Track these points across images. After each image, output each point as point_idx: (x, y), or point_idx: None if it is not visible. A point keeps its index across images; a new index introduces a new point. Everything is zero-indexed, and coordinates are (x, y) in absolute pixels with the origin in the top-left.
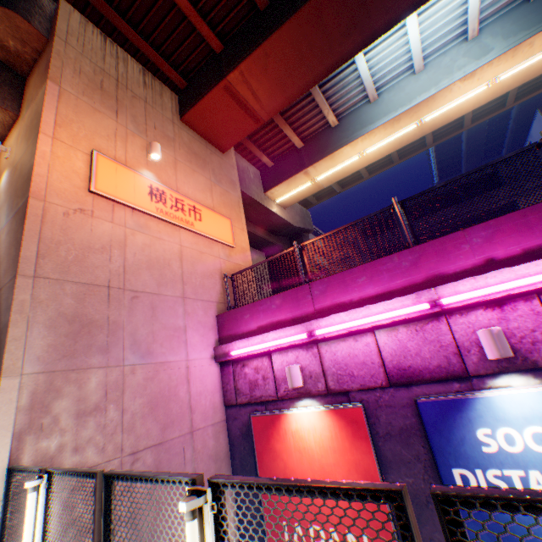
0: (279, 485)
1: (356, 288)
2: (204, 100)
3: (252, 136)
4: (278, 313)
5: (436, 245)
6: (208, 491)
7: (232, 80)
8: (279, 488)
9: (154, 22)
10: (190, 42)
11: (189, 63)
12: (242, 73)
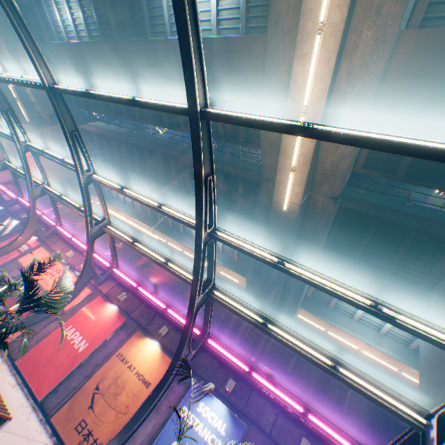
0: None
1: None
2: None
3: None
4: (13, 188)
5: None
6: None
7: None
8: None
9: None
10: None
11: None
12: None
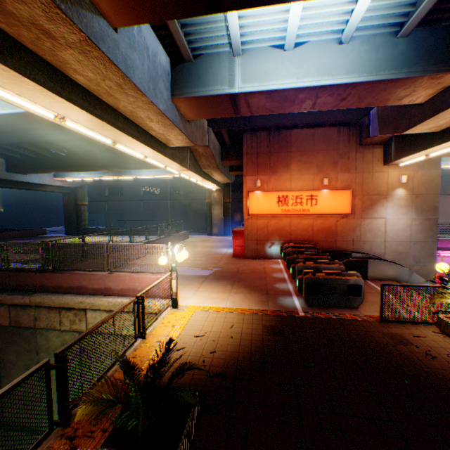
0: None
1: None
2: None
3: None
4: None
5: None
6: None
7: None
8: None
9: None
10: None
11: None
12: None
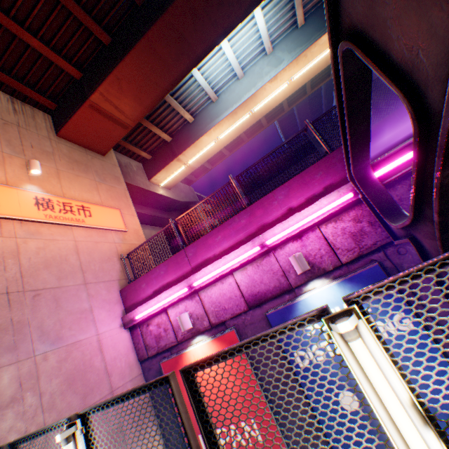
0: (118, 399)
1: (216, 245)
2: (74, 117)
3: (128, 138)
4: (166, 277)
5: (259, 204)
6: (78, 421)
7: (95, 99)
8: (119, 400)
9: (13, 59)
10: (51, 72)
11: (55, 88)
12: (102, 94)
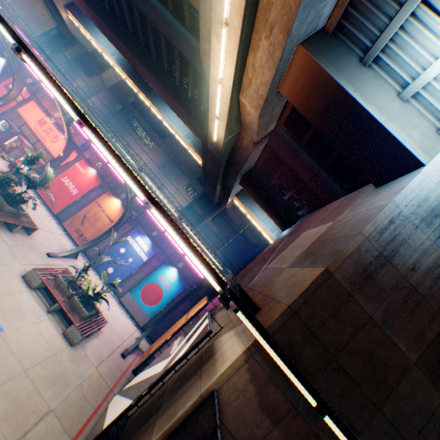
0: None
1: None
2: None
3: None
4: None
5: None
6: None
7: None
8: None
9: None
10: None
11: None
12: None
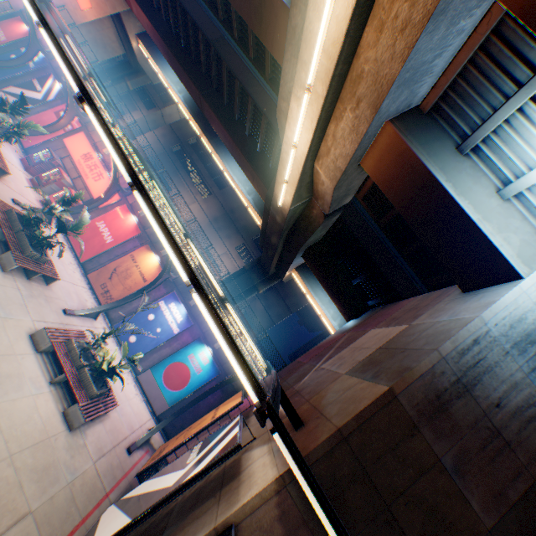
0: None
1: None
2: None
3: None
4: None
5: None
6: None
7: None
8: None
9: None
10: None
11: None
12: None
